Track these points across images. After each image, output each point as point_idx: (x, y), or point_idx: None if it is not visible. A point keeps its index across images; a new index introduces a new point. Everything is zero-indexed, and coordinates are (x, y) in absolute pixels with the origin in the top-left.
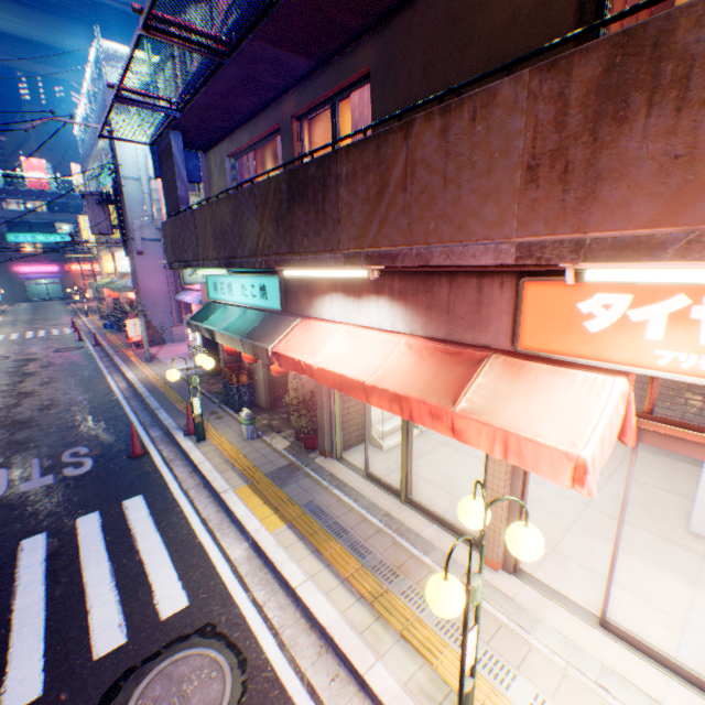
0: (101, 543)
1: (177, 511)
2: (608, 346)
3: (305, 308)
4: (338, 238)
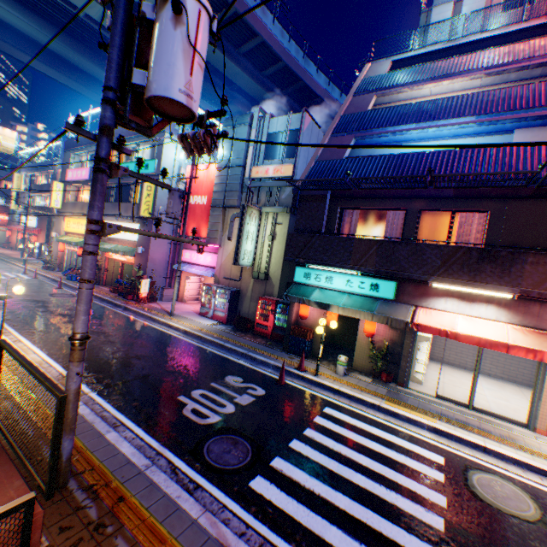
0: (352, 432)
1: (363, 415)
2: None
3: (417, 301)
4: (518, 282)
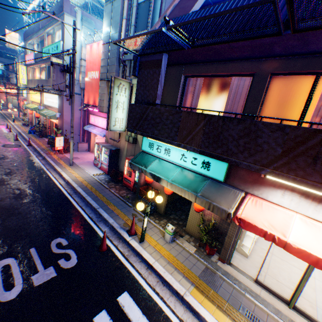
0: None
1: (159, 310)
2: None
3: (249, 188)
4: None
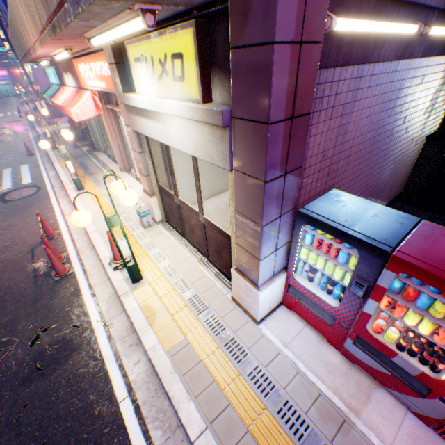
0: (11, 174)
1: (39, 167)
2: (86, 82)
3: (65, 82)
4: (25, 48)
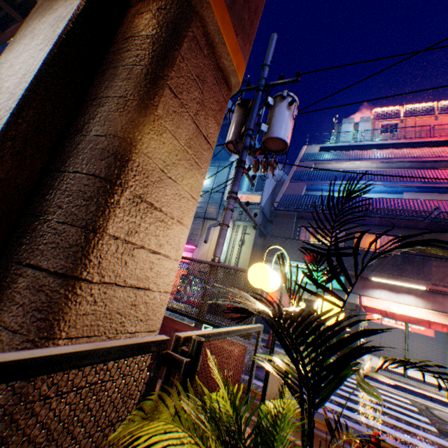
0: None
1: None
2: None
3: (360, 291)
4: (429, 278)
